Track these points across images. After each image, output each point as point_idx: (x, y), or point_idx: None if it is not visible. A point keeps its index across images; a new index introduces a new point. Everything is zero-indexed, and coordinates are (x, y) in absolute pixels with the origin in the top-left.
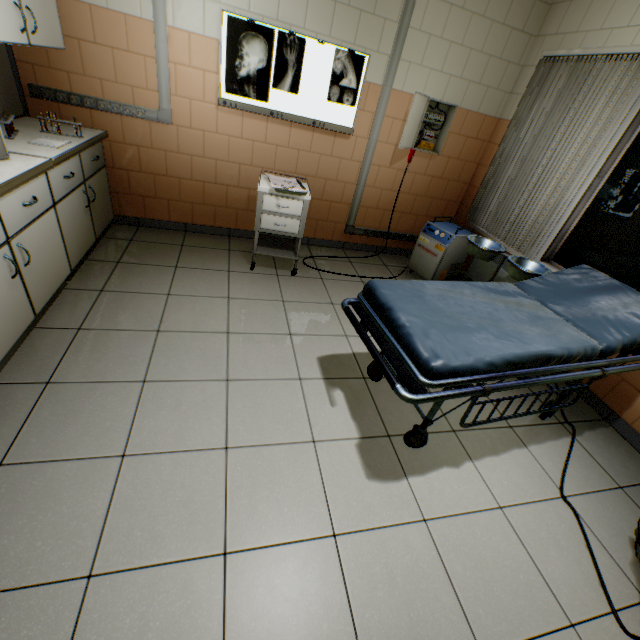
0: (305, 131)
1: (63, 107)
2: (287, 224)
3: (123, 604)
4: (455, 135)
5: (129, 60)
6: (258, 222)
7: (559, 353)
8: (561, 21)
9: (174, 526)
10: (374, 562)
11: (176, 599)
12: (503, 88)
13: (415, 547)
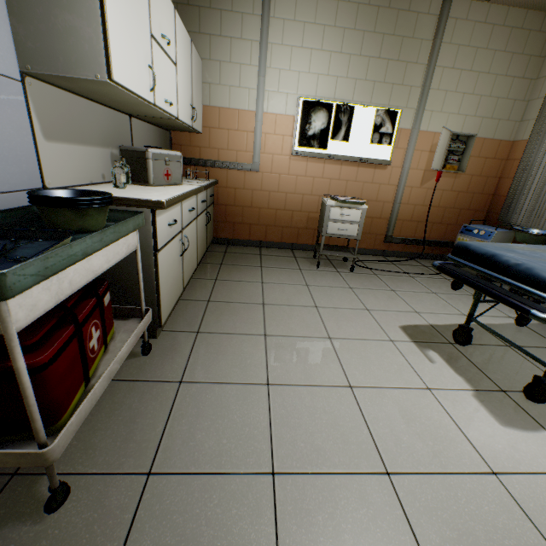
0: (352, 167)
1: (193, 168)
2: (348, 229)
3: (310, 502)
4: (475, 158)
5: (237, 135)
6: (325, 229)
7: None
8: None
9: (330, 443)
10: None
11: (357, 507)
12: (513, 119)
13: None
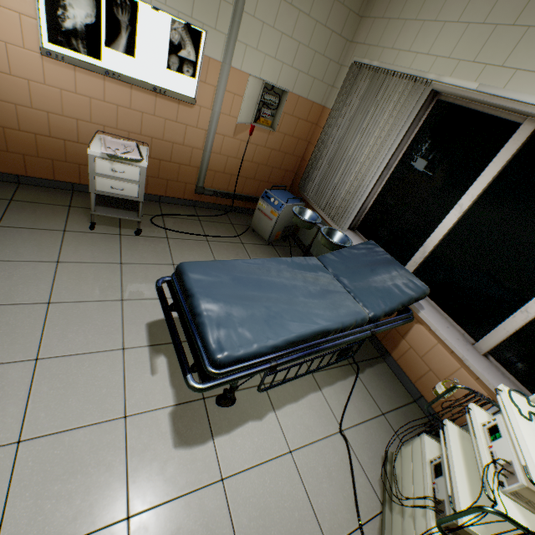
0: (147, 95)
1: None
2: (125, 188)
3: None
4: (289, 116)
5: None
6: (93, 184)
7: (335, 327)
8: (368, 33)
9: None
10: None
11: None
12: (327, 81)
13: (208, 510)
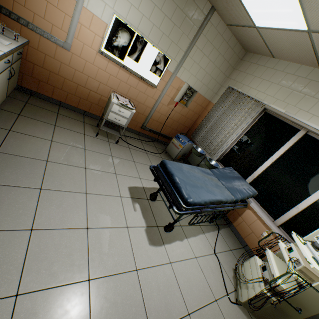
0: (136, 79)
1: (3, 16)
2: (121, 120)
3: (37, 308)
4: (194, 102)
5: (55, 11)
6: (107, 115)
7: (224, 200)
8: (236, 76)
9: (63, 267)
10: (152, 281)
11: (66, 303)
12: (214, 91)
13: (167, 274)
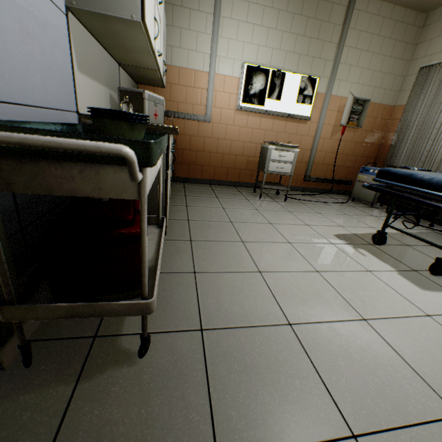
0: (282, 121)
1: None
2: (284, 167)
3: (322, 339)
4: (368, 117)
5: (193, 91)
6: (266, 167)
7: None
8: (426, 50)
9: (319, 304)
10: None
11: (354, 339)
12: (394, 89)
13: None
